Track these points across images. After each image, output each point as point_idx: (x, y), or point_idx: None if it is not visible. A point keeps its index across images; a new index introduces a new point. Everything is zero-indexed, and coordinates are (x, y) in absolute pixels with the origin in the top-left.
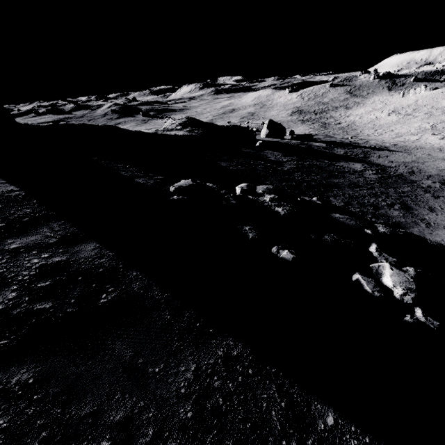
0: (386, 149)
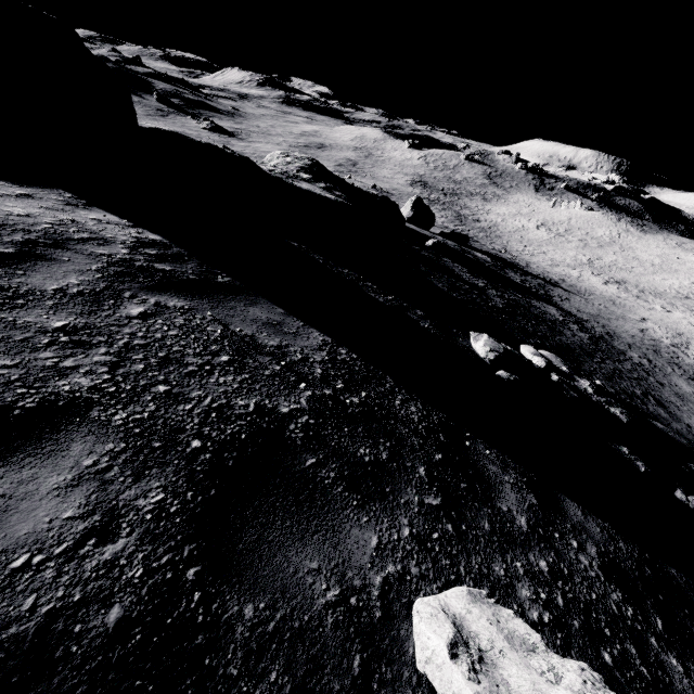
0: (558, 285)
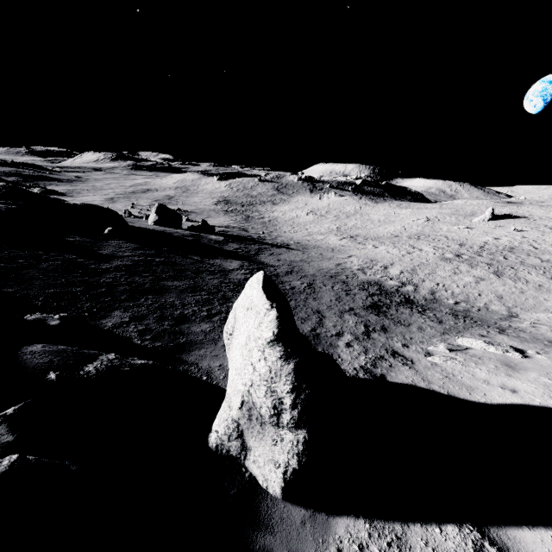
0: (286, 246)
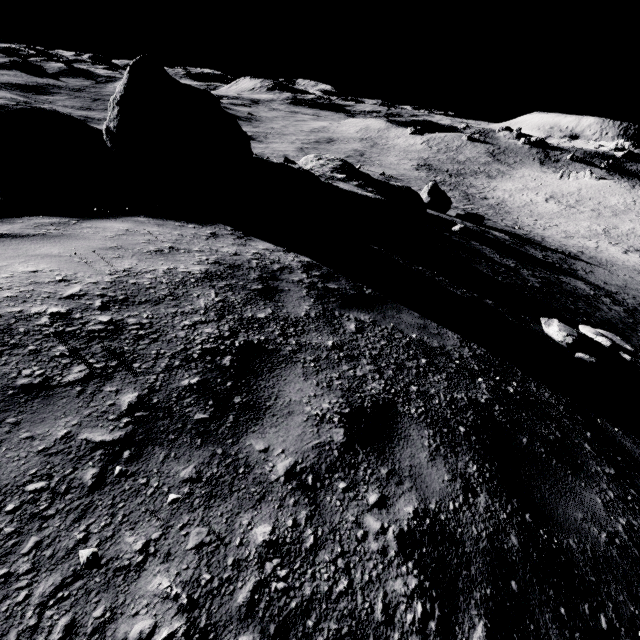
0: (578, 258)
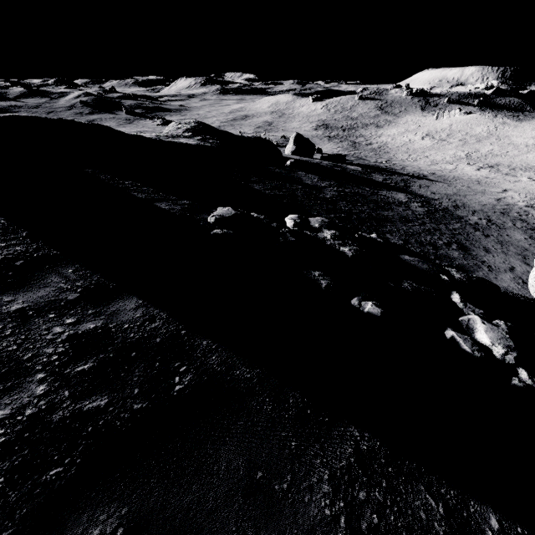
0: (425, 178)
